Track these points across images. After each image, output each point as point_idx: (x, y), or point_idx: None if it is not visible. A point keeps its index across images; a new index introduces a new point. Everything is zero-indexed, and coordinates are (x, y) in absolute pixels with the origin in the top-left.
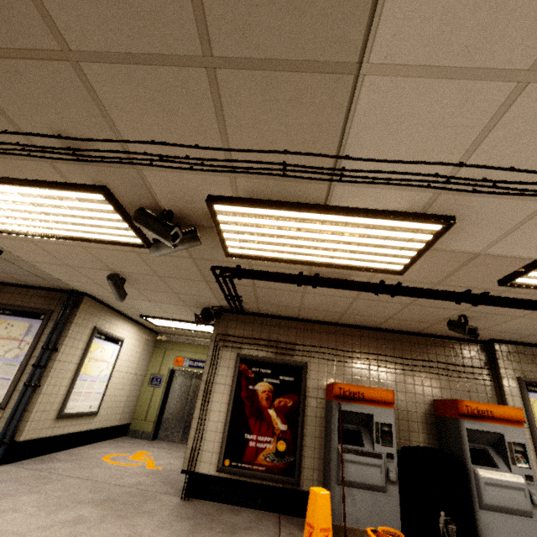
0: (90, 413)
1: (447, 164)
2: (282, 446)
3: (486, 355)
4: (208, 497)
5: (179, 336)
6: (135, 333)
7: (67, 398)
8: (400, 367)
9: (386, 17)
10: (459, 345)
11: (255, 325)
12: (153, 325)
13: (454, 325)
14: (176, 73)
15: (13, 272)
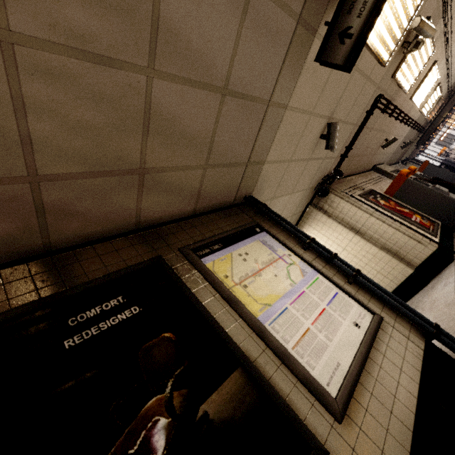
0: None
1: (451, 17)
2: (418, 216)
3: (376, 173)
4: (451, 253)
5: None
6: None
7: None
8: (377, 181)
9: None
10: (370, 172)
11: (340, 183)
12: None
13: (387, 143)
14: None
15: (227, 156)
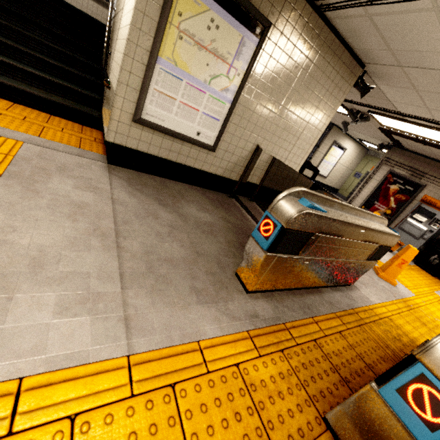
0: (323, 176)
1: (427, 119)
2: (388, 212)
3: None
4: None
5: (380, 155)
6: (353, 147)
7: (317, 167)
8: None
9: (388, 97)
10: None
11: (408, 158)
12: (364, 145)
13: None
14: (354, 94)
15: None
